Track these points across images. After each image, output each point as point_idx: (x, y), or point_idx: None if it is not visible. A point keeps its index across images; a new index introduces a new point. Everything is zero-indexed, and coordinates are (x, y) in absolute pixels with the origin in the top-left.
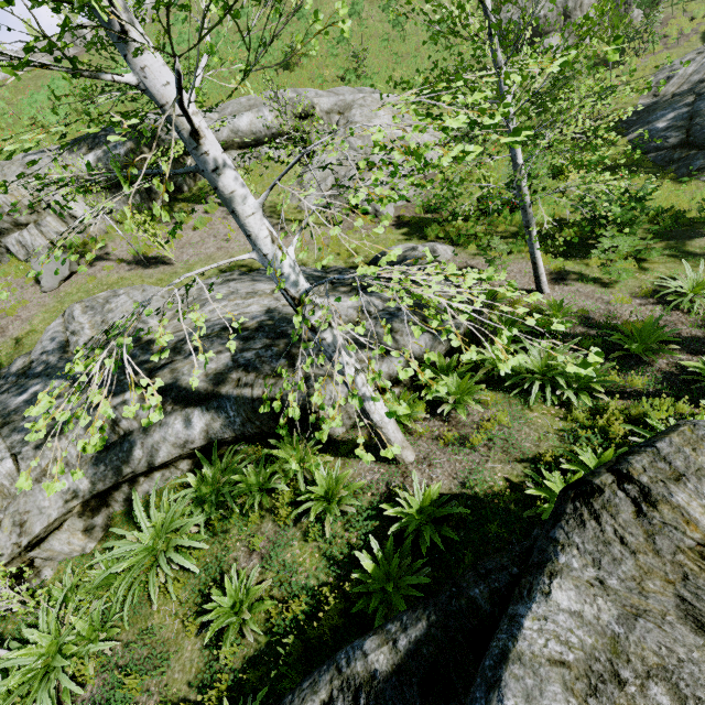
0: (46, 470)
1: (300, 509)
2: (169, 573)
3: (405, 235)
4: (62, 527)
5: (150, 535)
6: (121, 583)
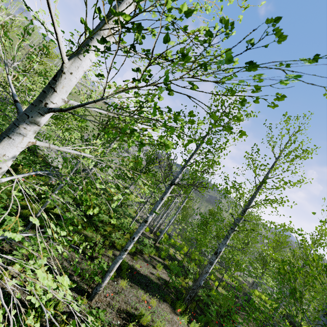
0: None
1: None
2: None
3: None
4: None
5: None
6: None
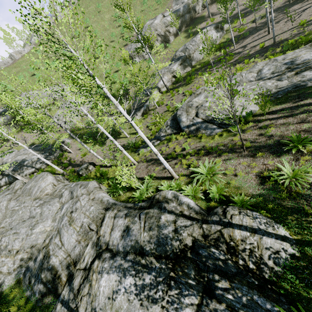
0: None
1: None
2: None
3: (68, 134)
4: None
5: None
6: None
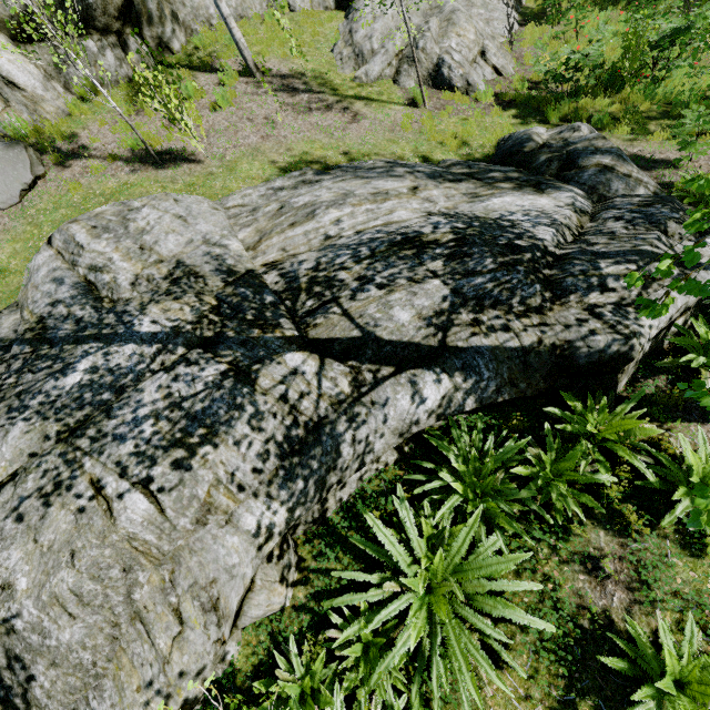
0: (209, 503)
1: (676, 512)
2: (504, 640)
3: (518, 118)
4: (253, 584)
5: (420, 578)
6: (401, 658)
